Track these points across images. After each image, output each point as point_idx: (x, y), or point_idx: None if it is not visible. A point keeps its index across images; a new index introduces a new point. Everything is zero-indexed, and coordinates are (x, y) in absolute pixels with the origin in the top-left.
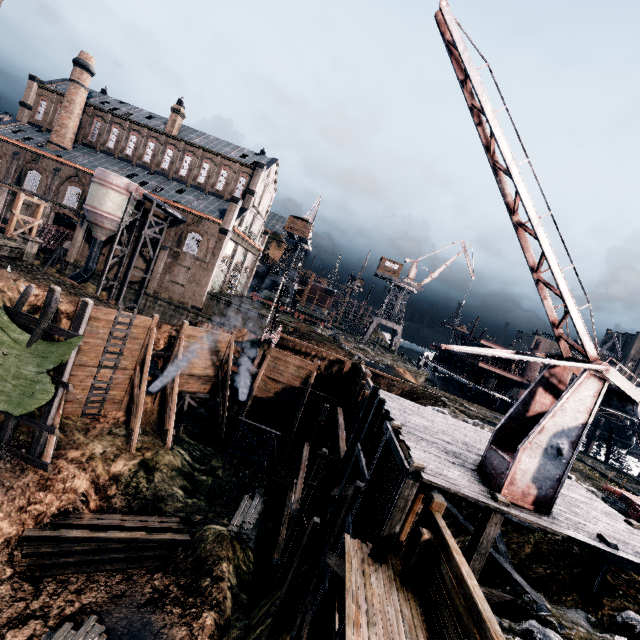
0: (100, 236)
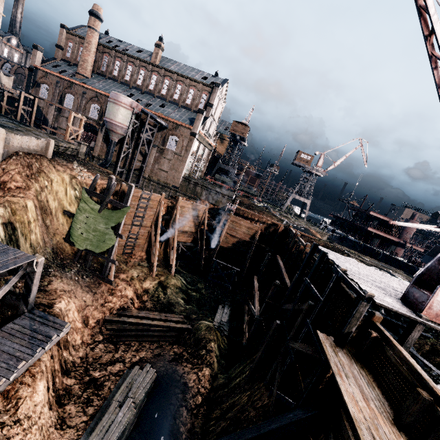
0: (114, 139)
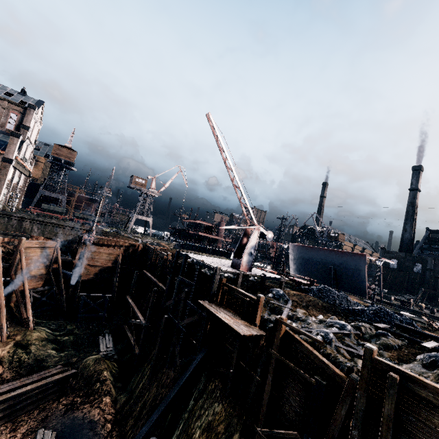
0: None
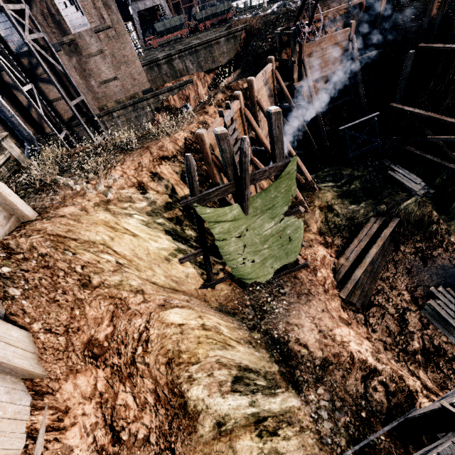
0: None
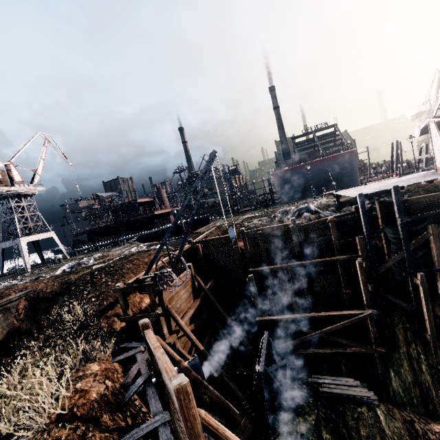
0: None
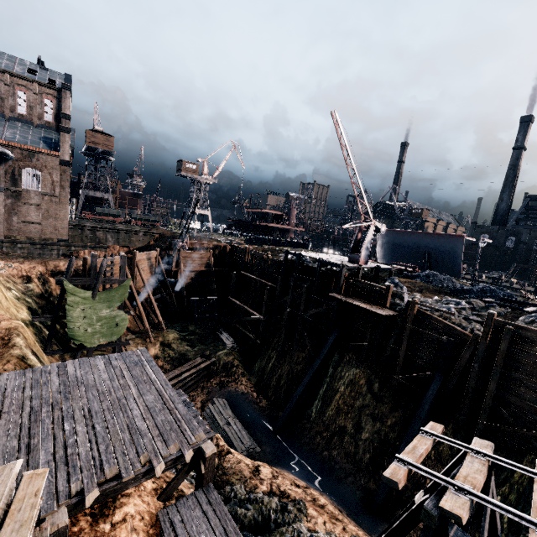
0: None
